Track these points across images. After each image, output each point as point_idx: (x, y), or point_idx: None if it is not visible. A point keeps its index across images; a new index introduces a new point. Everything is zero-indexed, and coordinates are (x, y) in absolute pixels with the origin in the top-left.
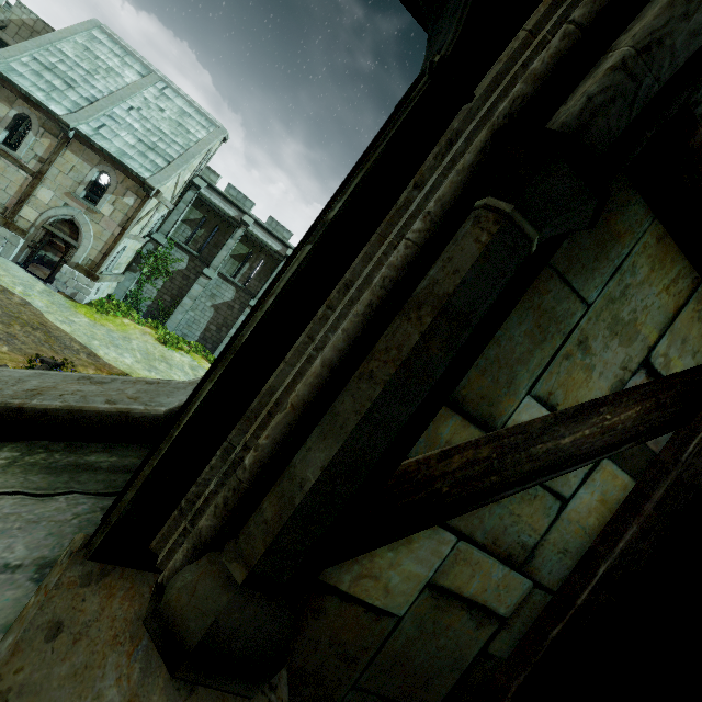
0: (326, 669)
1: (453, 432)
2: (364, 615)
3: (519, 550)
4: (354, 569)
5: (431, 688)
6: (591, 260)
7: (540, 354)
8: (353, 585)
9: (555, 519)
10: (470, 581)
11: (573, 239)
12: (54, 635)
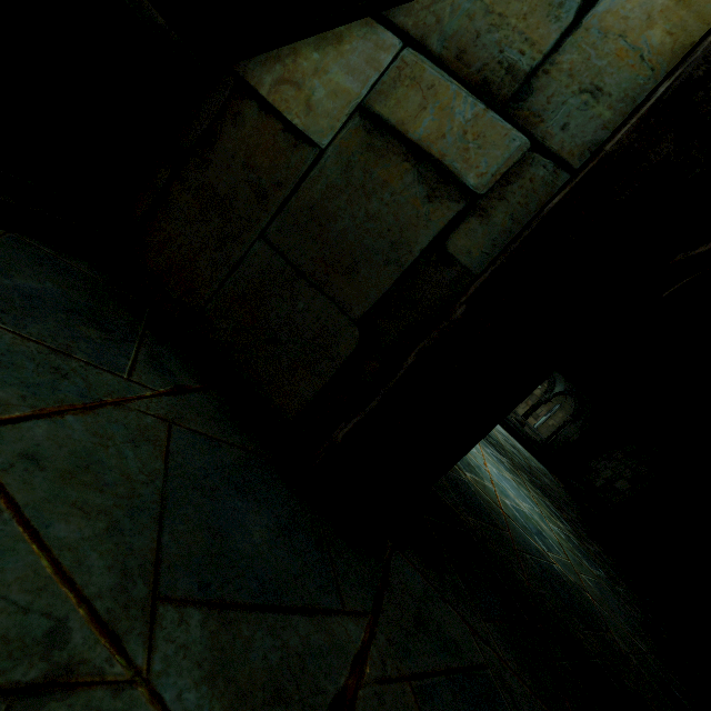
0: (237, 199)
1: None
2: (282, 136)
3: (502, 76)
4: (276, 70)
5: (356, 280)
6: None
7: None
8: (273, 91)
9: (572, 27)
10: (418, 116)
11: None
12: None
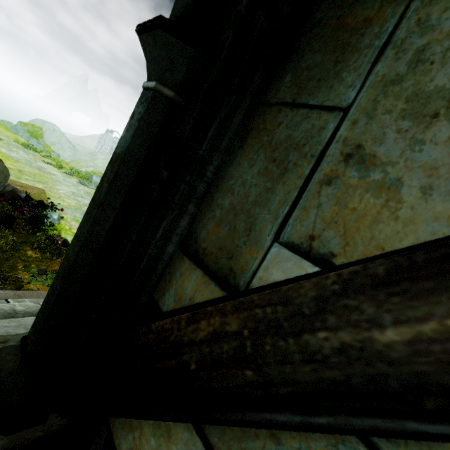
0: None
1: (196, 288)
2: None
3: None
4: (129, 439)
5: None
6: (330, 68)
7: (282, 189)
8: None
9: None
10: None
11: (297, 69)
12: (2, 342)
